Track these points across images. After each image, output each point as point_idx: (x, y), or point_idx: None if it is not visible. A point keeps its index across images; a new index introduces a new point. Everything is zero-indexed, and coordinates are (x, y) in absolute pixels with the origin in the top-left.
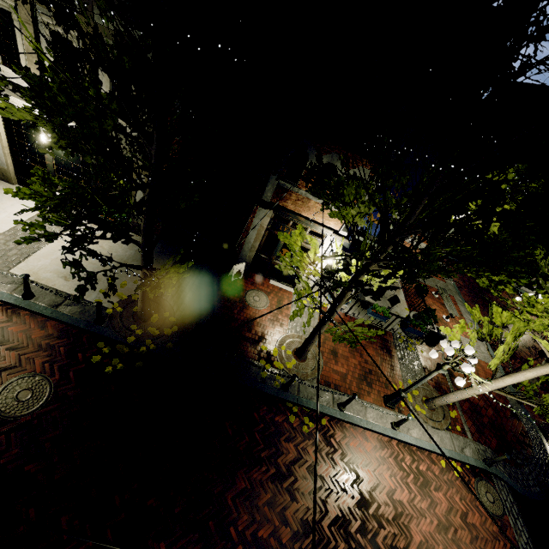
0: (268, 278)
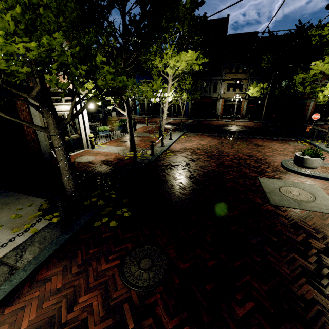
0: None
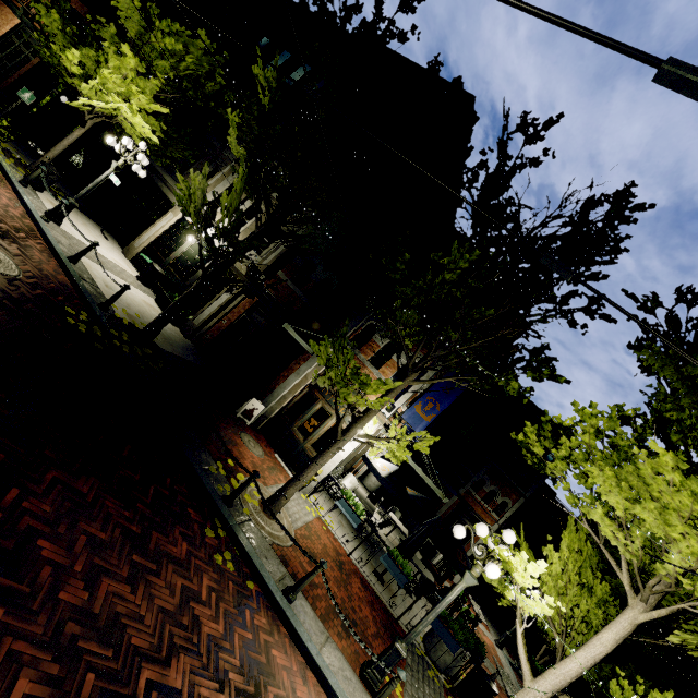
0: (276, 450)
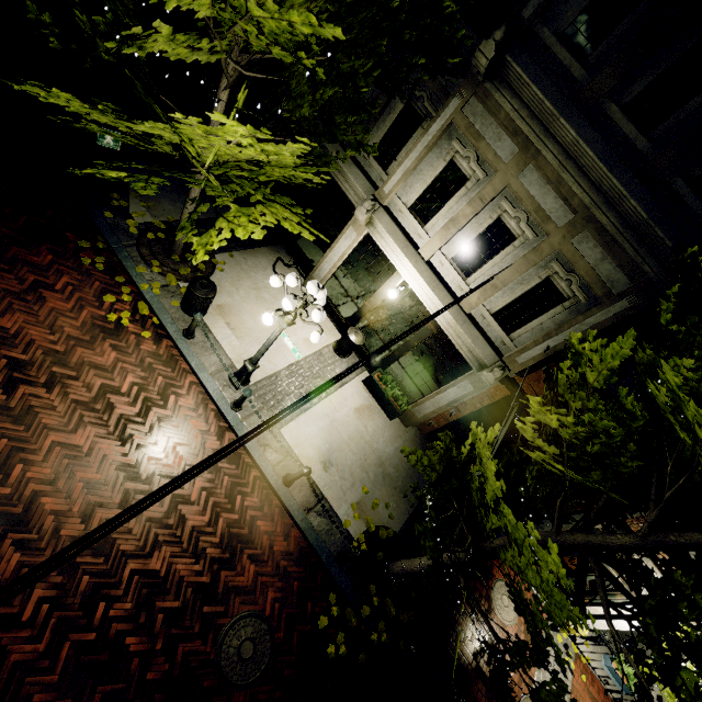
0: None
